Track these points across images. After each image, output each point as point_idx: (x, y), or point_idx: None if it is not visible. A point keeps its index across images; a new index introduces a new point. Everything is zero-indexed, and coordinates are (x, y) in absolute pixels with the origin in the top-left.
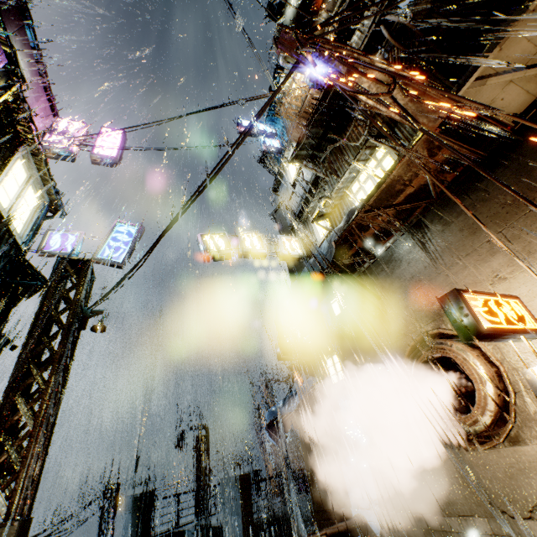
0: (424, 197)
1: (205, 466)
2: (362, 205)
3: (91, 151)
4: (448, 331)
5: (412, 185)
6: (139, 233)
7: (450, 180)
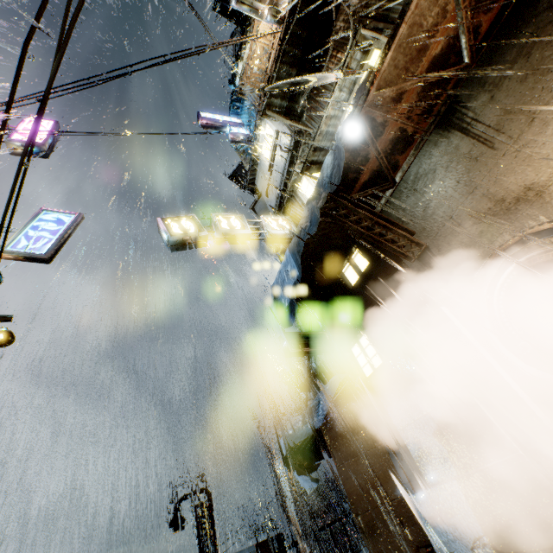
0: (454, 64)
1: (212, 545)
2: (373, 75)
3: (8, 137)
4: (543, 226)
5: (438, 38)
6: (74, 220)
7: (487, 29)
